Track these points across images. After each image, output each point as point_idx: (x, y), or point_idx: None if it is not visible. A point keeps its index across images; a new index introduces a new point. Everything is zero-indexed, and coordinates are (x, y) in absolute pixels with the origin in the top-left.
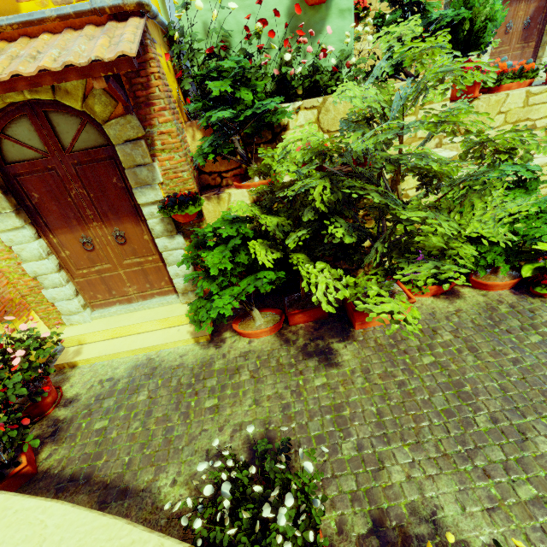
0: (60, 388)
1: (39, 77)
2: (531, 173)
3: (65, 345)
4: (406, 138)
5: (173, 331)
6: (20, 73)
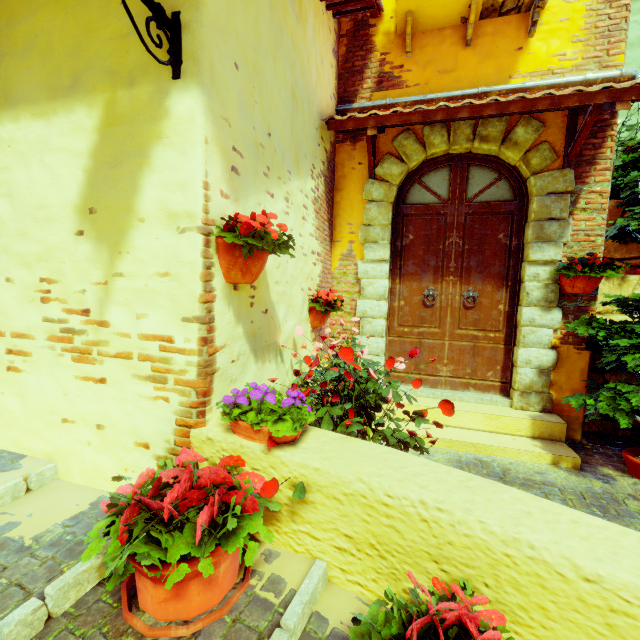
0: None
1: (566, 97)
2: None
3: None
4: None
5: (504, 437)
6: (553, 92)
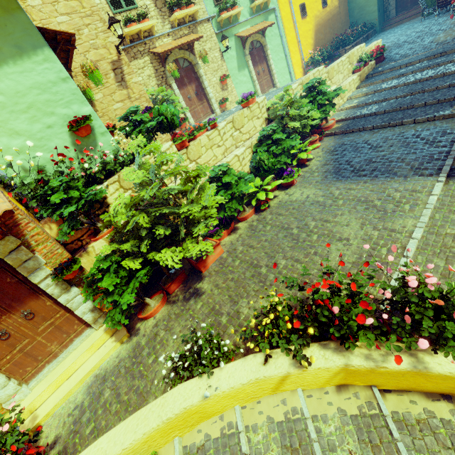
0: (38, 446)
1: None
2: (225, 167)
3: (18, 424)
4: None
5: (101, 349)
6: None
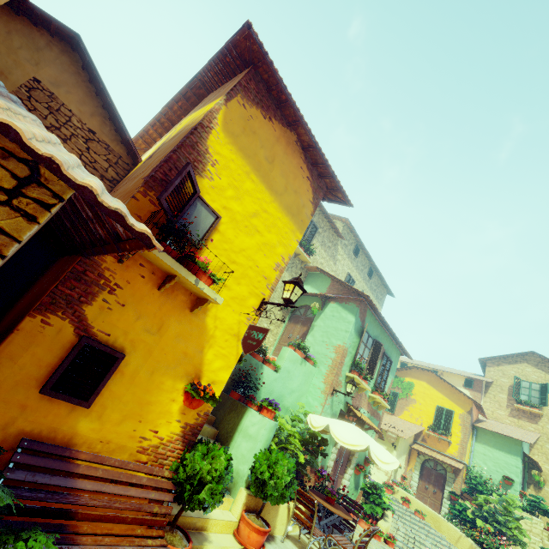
0: None
1: (445, 462)
2: None
3: None
4: (528, 529)
5: None
6: (443, 461)
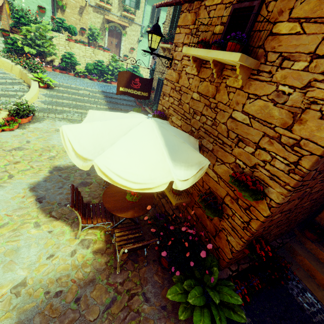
0: None
1: None
2: (72, 54)
3: None
4: (58, 43)
5: None
6: None
